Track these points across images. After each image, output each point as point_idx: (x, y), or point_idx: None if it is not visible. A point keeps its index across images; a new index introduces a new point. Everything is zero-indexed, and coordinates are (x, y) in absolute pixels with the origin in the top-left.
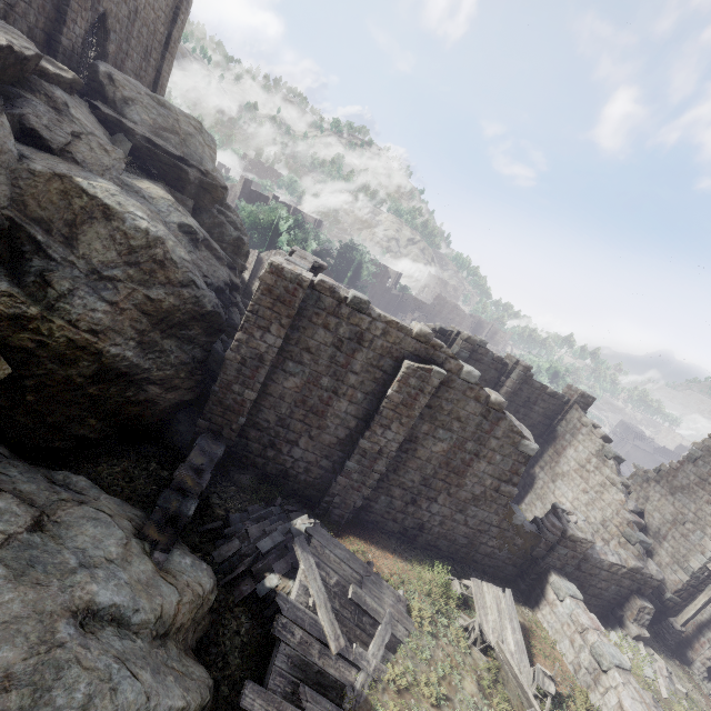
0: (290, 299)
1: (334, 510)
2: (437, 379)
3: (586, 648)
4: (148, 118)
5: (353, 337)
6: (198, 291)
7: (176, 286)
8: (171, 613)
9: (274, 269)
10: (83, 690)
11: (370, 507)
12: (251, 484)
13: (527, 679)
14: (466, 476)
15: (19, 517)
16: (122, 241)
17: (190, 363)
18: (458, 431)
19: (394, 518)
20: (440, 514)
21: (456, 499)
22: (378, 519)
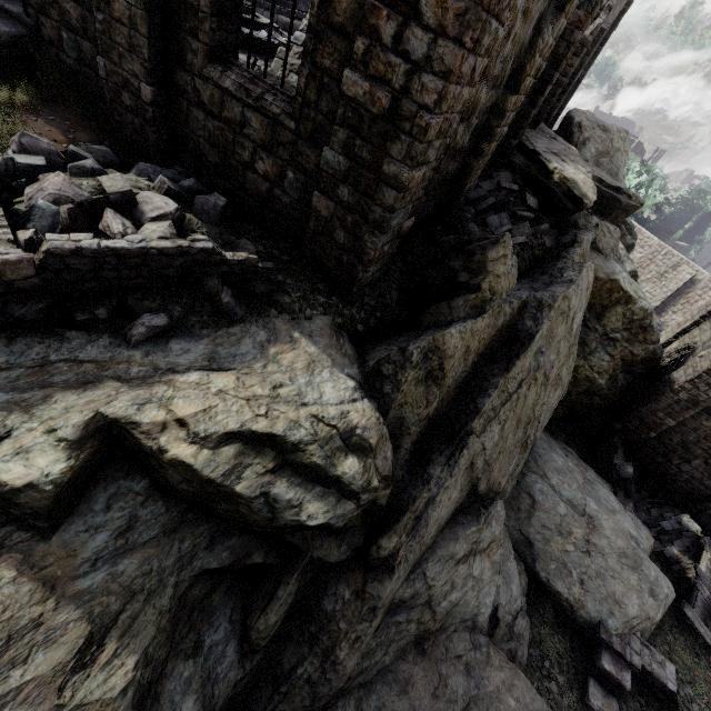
0: None
1: (702, 517)
2: None
3: None
4: (593, 150)
5: None
6: (656, 345)
7: (647, 343)
8: (647, 549)
9: None
10: (653, 572)
11: None
12: (639, 475)
13: None
14: None
15: (578, 473)
16: (629, 317)
17: (624, 386)
18: None
19: None
20: None
21: None
22: None
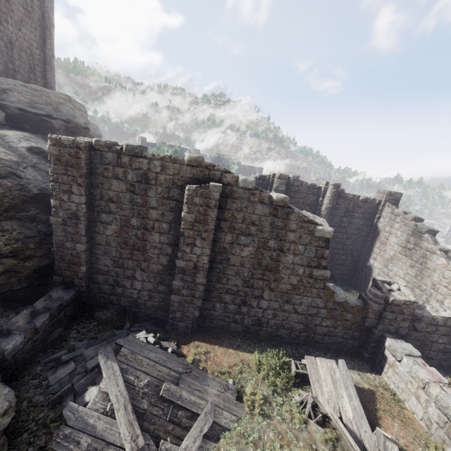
0: (76, 162)
1: (179, 323)
2: (216, 192)
3: (431, 402)
4: (24, 99)
5: (140, 179)
6: (21, 180)
7: None
8: None
9: (55, 141)
10: None
11: (211, 315)
12: (106, 317)
13: (369, 445)
14: (279, 270)
15: None
16: None
17: (37, 236)
18: (257, 234)
19: (234, 320)
20: (270, 308)
21: (278, 292)
22: (221, 323)
